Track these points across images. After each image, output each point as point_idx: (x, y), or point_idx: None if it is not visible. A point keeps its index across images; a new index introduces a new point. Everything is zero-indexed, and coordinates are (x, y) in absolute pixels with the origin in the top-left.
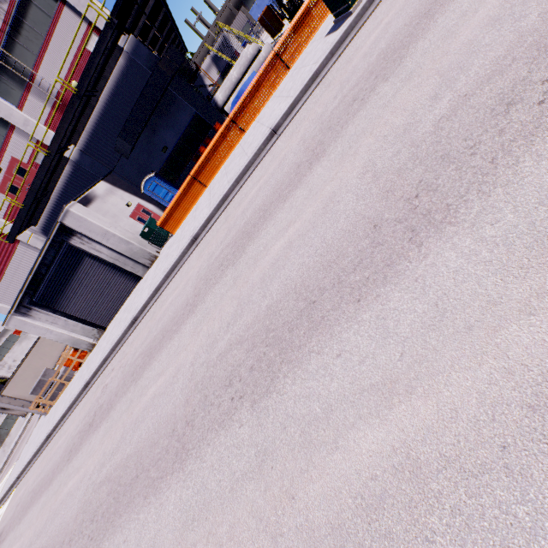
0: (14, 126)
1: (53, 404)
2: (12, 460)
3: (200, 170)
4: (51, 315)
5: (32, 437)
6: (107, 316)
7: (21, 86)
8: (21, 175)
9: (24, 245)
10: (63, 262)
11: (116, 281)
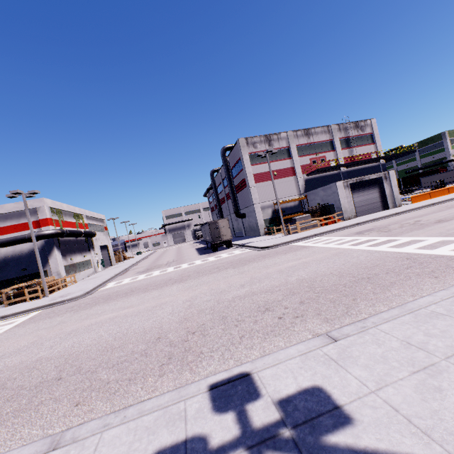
0: (334, 151)
1: (298, 232)
2: (164, 266)
3: (432, 193)
4: (349, 194)
5: (276, 239)
6: (360, 213)
7: (346, 146)
8: (321, 161)
9: (294, 178)
10: (370, 183)
11: (377, 203)
